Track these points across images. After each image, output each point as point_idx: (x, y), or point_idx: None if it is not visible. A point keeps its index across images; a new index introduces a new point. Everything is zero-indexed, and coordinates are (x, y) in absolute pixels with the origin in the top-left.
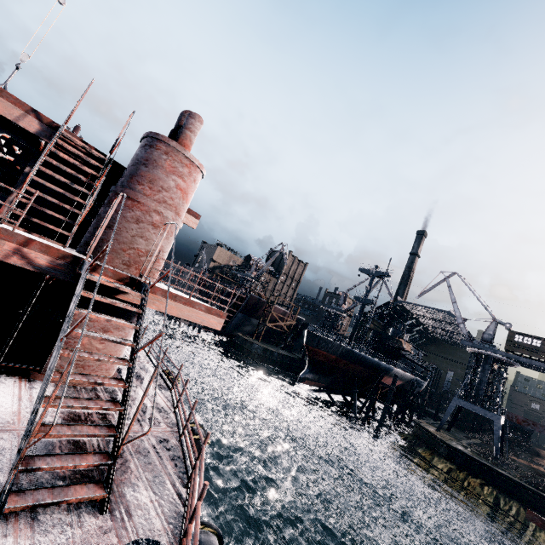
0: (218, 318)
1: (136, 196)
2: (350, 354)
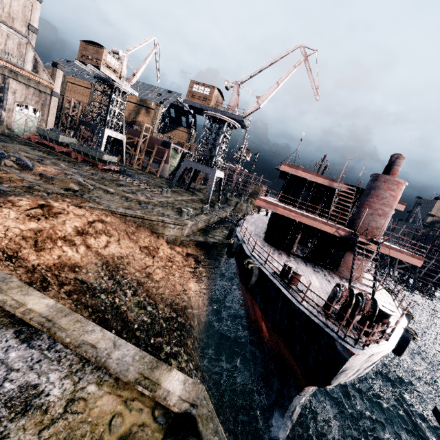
0: (418, 260)
1: (370, 204)
2: None
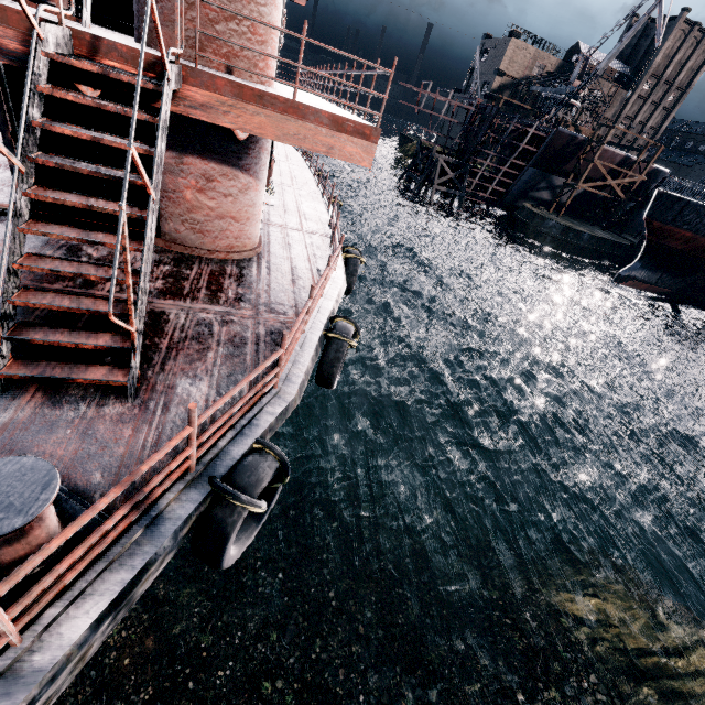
0: (362, 143)
1: None
2: None
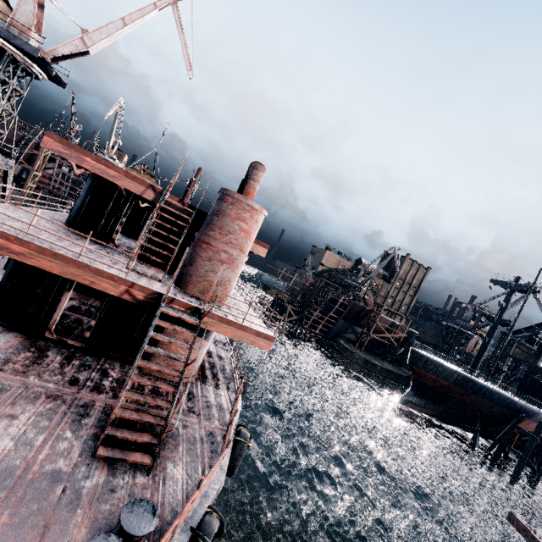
0: (267, 341)
1: (209, 240)
2: (469, 384)
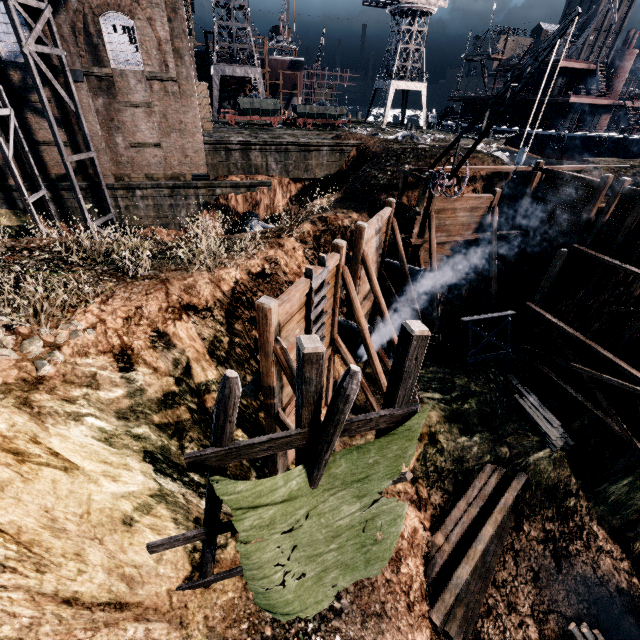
0: None
1: (619, 75)
2: None
